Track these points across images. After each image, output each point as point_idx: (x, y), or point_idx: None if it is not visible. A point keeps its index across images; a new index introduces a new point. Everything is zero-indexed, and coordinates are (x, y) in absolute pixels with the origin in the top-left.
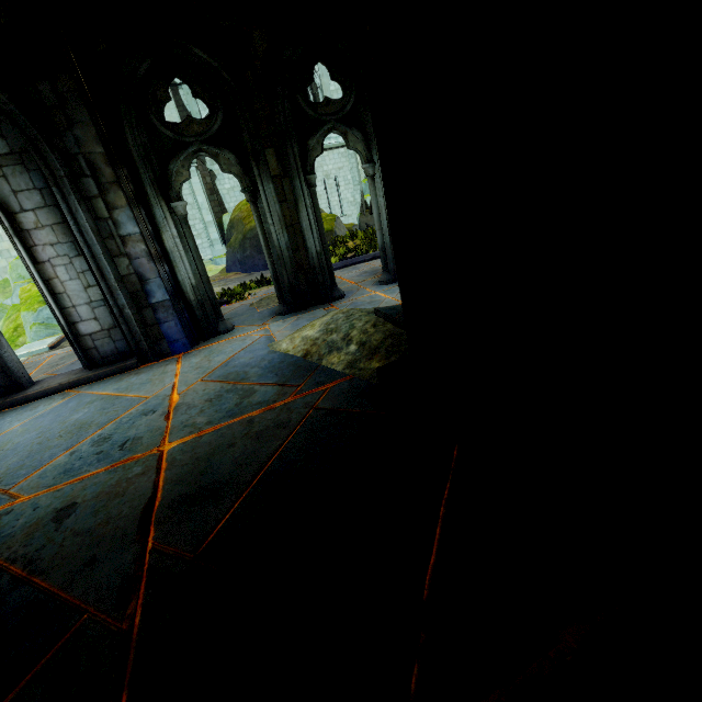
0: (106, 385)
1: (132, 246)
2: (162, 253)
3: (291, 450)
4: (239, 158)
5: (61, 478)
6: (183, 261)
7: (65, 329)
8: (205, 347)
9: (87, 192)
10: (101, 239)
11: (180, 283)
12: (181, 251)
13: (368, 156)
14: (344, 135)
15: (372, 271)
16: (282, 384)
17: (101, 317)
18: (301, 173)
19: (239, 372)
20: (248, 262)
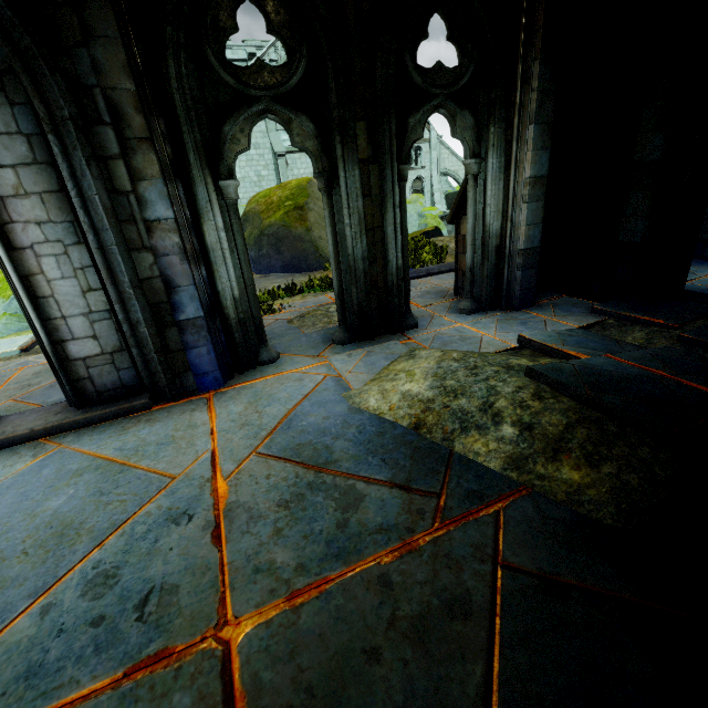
0: (103, 438)
1: (160, 236)
2: (199, 251)
3: (521, 705)
4: (318, 129)
5: (19, 699)
6: (226, 264)
7: (46, 349)
8: (245, 384)
9: (102, 148)
10: (116, 222)
11: (219, 294)
12: (225, 250)
13: (475, 148)
14: (452, 117)
15: (436, 292)
16: (405, 486)
17: (102, 335)
18: (394, 160)
19: (316, 445)
20: (263, 262)
